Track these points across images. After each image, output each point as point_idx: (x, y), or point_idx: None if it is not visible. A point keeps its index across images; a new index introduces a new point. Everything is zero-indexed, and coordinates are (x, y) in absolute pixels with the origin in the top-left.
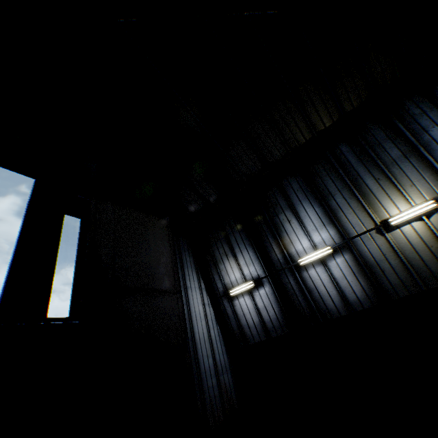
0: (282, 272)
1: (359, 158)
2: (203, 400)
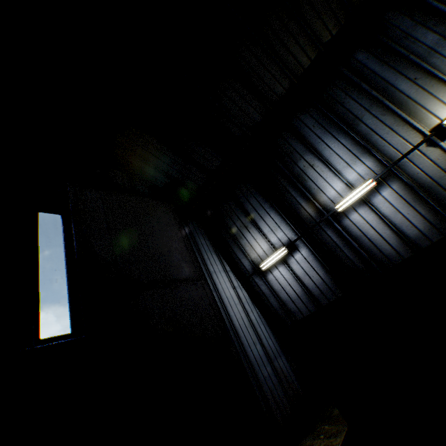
0: (317, 228)
1: (384, 62)
2: (263, 393)
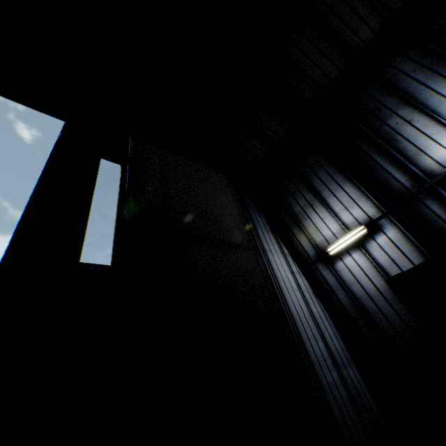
0: (413, 201)
1: None
2: (326, 402)
